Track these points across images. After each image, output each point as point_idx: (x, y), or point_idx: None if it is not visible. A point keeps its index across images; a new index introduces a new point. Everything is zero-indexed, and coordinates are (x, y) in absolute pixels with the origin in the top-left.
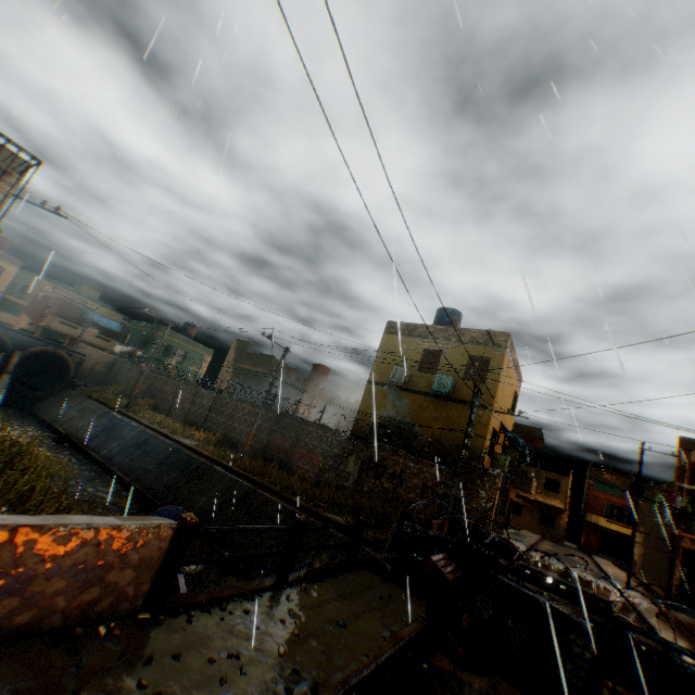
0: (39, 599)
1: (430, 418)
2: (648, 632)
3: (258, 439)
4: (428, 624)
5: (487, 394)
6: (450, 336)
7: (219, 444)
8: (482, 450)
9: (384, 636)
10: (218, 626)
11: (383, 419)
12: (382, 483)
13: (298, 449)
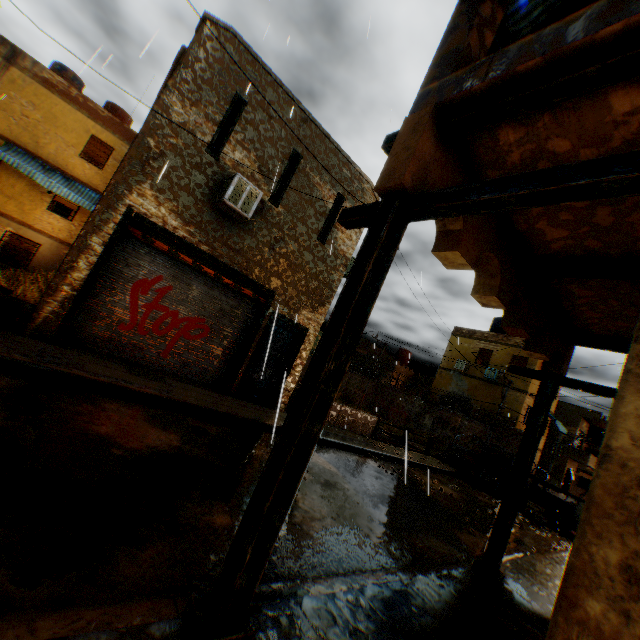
0: (357, 426)
1: (482, 395)
2: (542, 481)
3: (366, 398)
4: (457, 474)
5: (522, 382)
6: (499, 340)
7: (342, 400)
8: (517, 418)
9: (438, 466)
10: (389, 446)
11: (448, 393)
12: (447, 432)
13: (392, 407)
